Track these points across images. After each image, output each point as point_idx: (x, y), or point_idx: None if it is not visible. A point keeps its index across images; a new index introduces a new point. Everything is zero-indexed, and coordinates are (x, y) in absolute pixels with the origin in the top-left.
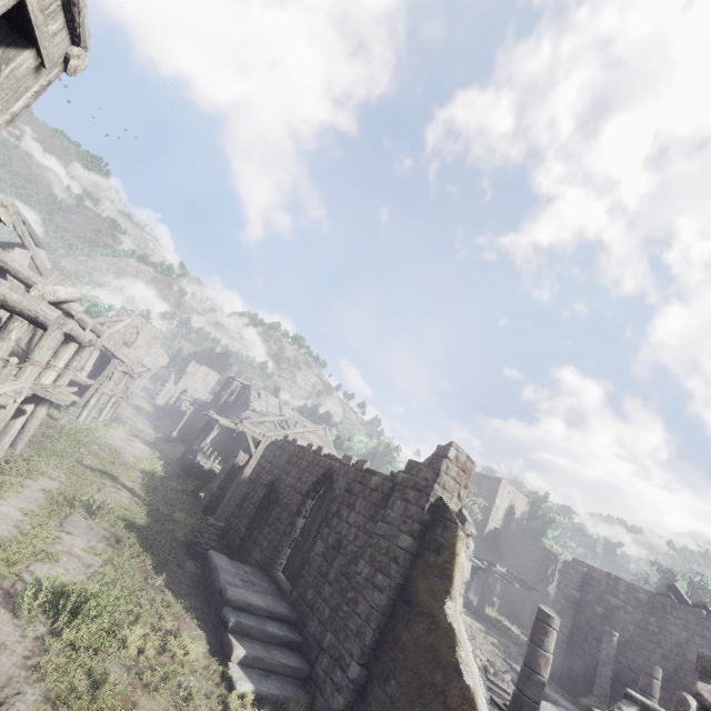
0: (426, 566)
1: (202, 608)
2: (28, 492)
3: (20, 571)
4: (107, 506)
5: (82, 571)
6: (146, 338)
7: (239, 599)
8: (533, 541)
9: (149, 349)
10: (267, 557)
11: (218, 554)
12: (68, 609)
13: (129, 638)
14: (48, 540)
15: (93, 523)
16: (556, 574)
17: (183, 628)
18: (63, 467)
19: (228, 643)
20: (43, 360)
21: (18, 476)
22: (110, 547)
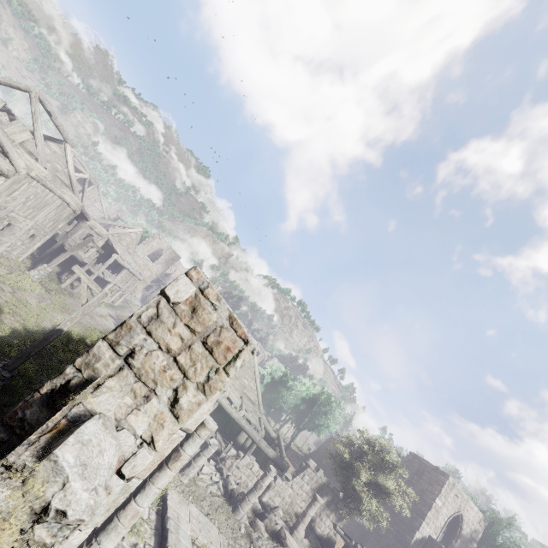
0: None
1: None
2: None
3: None
4: None
5: None
6: (166, 258)
7: None
8: None
9: (166, 266)
10: None
11: None
12: None
13: None
14: None
15: None
16: None
17: None
18: None
19: None
20: None
21: None
22: None
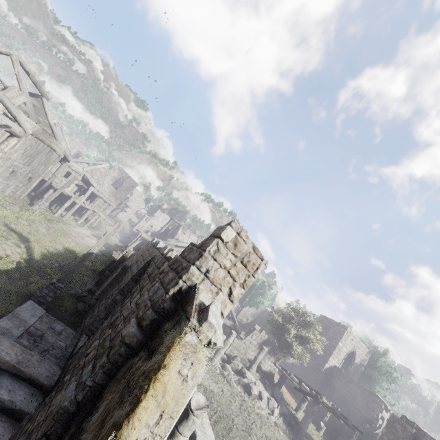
0: (130, 369)
1: None
2: None
3: None
4: None
5: None
6: (127, 185)
7: None
8: (368, 386)
9: (127, 192)
10: (89, 323)
11: (34, 306)
12: None
13: None
14: None
15: None
16: (384, 422)
17: None
18: None
19: None
20: None
21: None
22: None
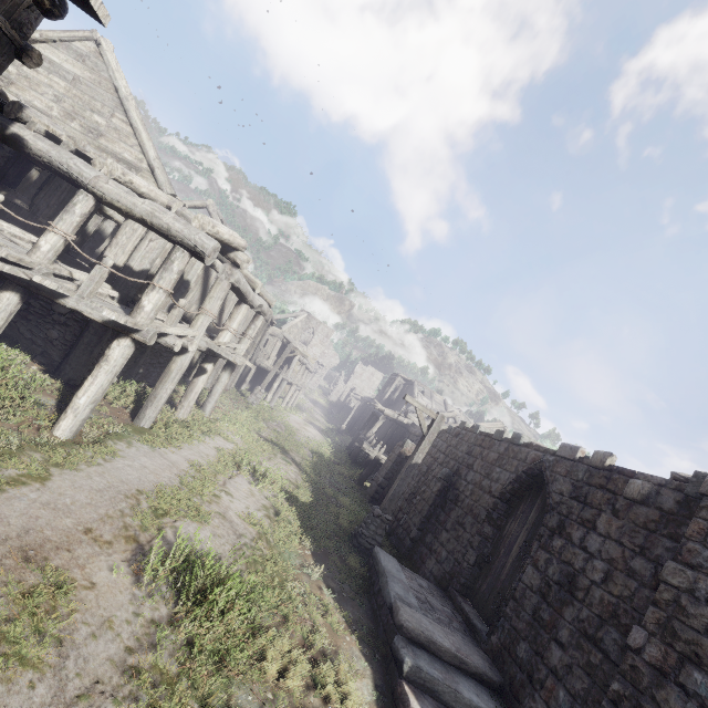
0: None
1: (367, 624)
2: (202, 447)
3: (164, 525)
4: (273, 475)
5: (230, 540)
6: (320, 337)
7: (416, 628)
8: None
9: (322, 347)
10: (446, 571)
11: (385, 554)
12: (196, 588)
13: (268, 651)
14: (205, 496)
15: (256, 489)
16: None
17: (342, 650)
18: (240, 432)
19: (403, 700)
20: (213, 310)
21: (198, 431)
22: (267, 518)
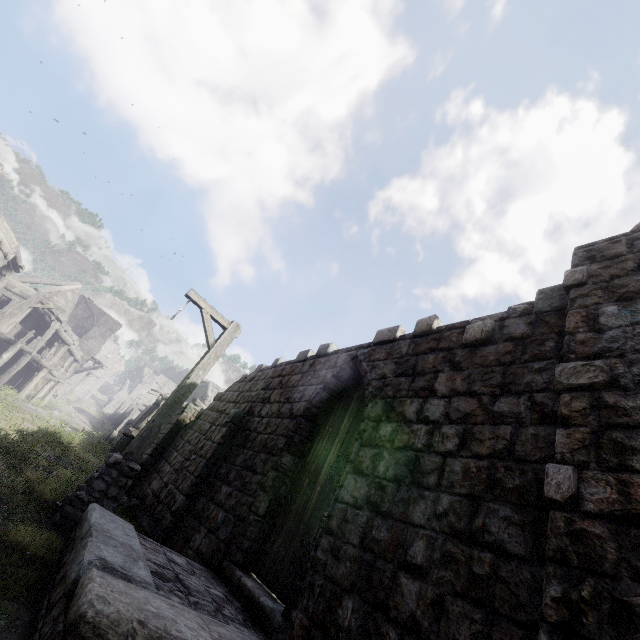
0: None
1: None
2: None
3: None
4: None
5: None
6: (101, 329)
7: (124, 617)
8: None
9: (103, 340)
10: (221, 540)
11: (110, 515)
12: None
13: None
14: None
15: None
16: None
17: None
18: None
19: None
20: None
21: None
22: None
